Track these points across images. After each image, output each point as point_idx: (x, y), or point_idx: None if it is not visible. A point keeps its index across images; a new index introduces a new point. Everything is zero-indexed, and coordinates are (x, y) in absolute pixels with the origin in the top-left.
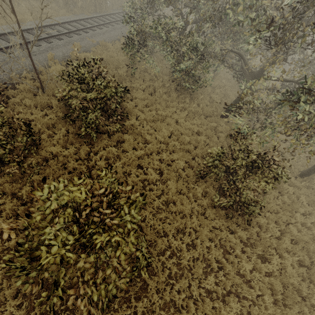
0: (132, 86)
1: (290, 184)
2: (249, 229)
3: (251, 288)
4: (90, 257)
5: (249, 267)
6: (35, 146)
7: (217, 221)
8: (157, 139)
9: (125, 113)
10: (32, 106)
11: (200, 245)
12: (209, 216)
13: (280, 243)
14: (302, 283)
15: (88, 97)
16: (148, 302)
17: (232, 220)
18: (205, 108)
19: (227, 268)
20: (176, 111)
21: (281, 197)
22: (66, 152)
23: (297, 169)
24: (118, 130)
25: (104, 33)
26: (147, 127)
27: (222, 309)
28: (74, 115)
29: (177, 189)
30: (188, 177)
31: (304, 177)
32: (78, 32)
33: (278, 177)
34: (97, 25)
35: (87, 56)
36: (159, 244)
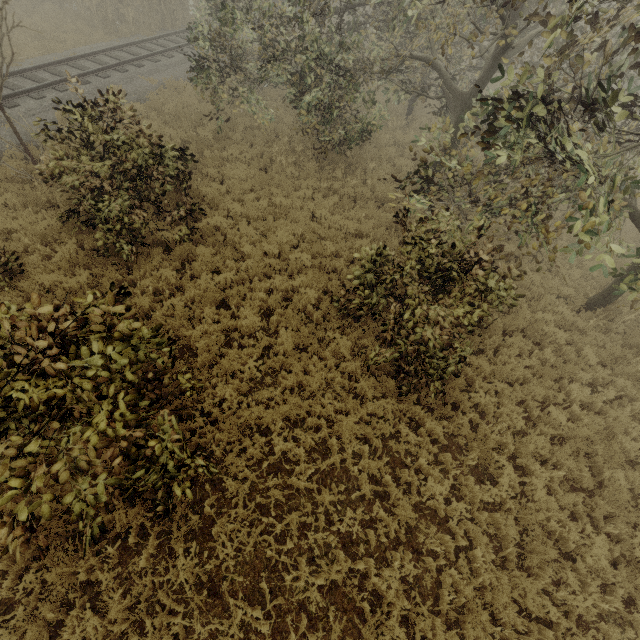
0: (224, 158)
1: (565, 327)
2: (455, 418)
3: (450, 536)
4: (33, 444)
5: (442, 490)
6: (13, 276)
7: (380, 401)
8: (267, 251)
9: (195, 204)
10: (18, 206)
11: (336, 449)
12: (366, 394)
13: (524, 444)
14: (569, 523)
15: (95, 167)
16: (213, 559)
17: (411, 398)
18: (378, 187)
19: (393, 494)
20: (313, 197)
21: (538, 351)
22: (71, 283)
23: (581, 295)
24: (184, 238)
25: (176, 65)
26: (245, 230)
27: (373, 573)
28: (78, 209)
29: (300, 345)
30: (329, 322)
31: (597, 309)
32: (123, 67)
33: (491, 293)
34: (163, 52)
35: (139, 109)
36: (247, 448)
